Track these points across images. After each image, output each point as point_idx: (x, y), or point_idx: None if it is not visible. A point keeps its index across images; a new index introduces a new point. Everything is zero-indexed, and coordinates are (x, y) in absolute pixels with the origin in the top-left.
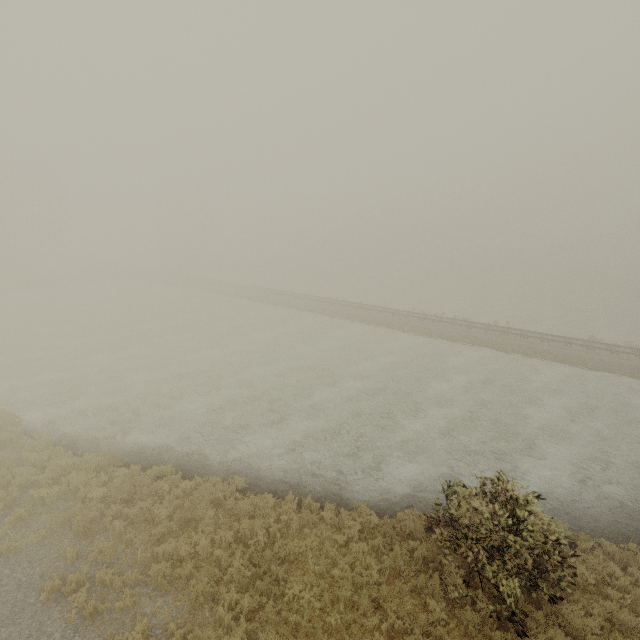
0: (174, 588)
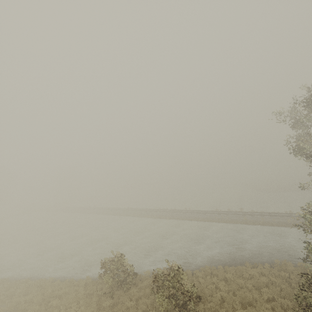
0: (15, 311)
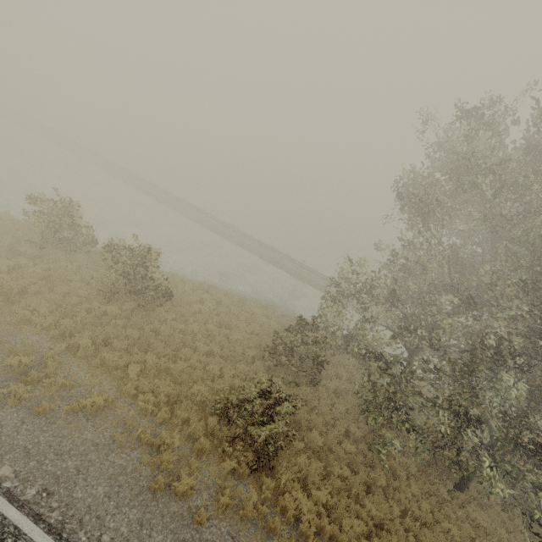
0: None
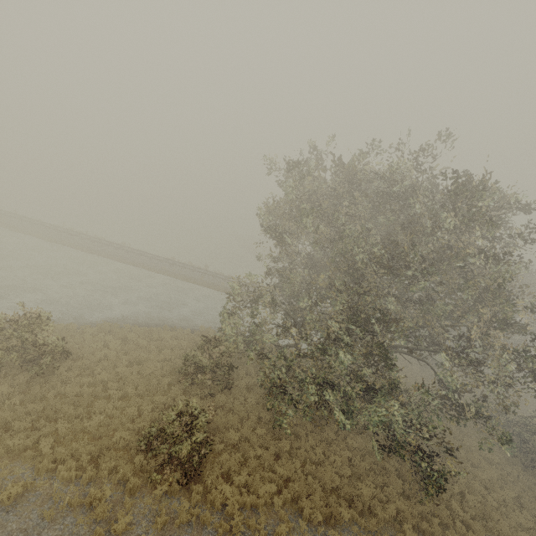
0: None
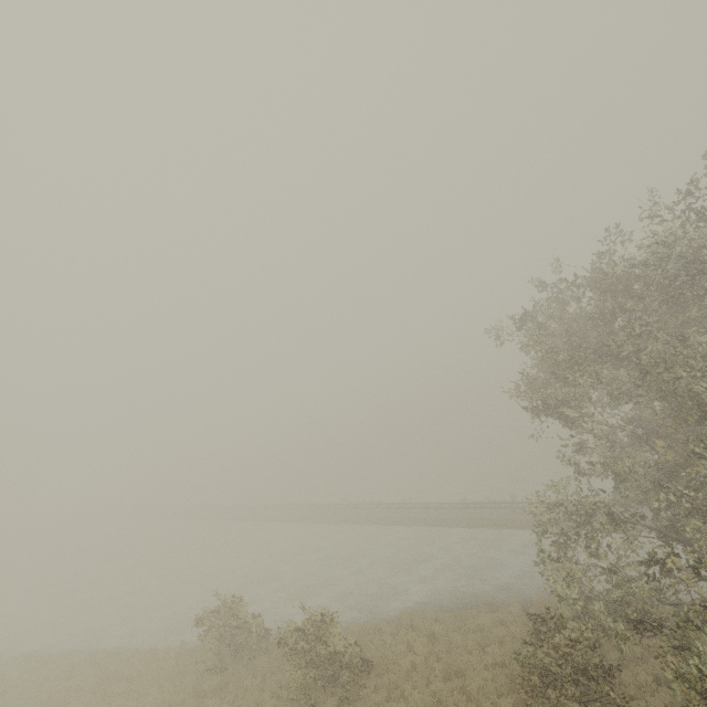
0: (50, 705)
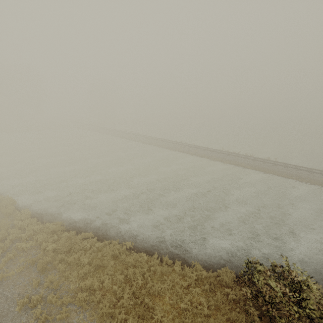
0: (90, 307)
